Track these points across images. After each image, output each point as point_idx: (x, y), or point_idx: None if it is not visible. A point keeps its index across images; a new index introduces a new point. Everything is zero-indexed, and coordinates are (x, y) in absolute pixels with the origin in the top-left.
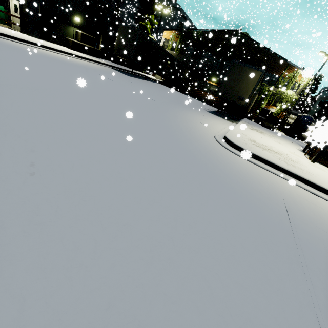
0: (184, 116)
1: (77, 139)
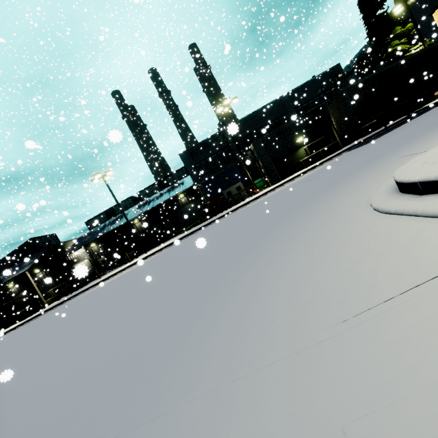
0: (374, 168)
1: (159, 284)
